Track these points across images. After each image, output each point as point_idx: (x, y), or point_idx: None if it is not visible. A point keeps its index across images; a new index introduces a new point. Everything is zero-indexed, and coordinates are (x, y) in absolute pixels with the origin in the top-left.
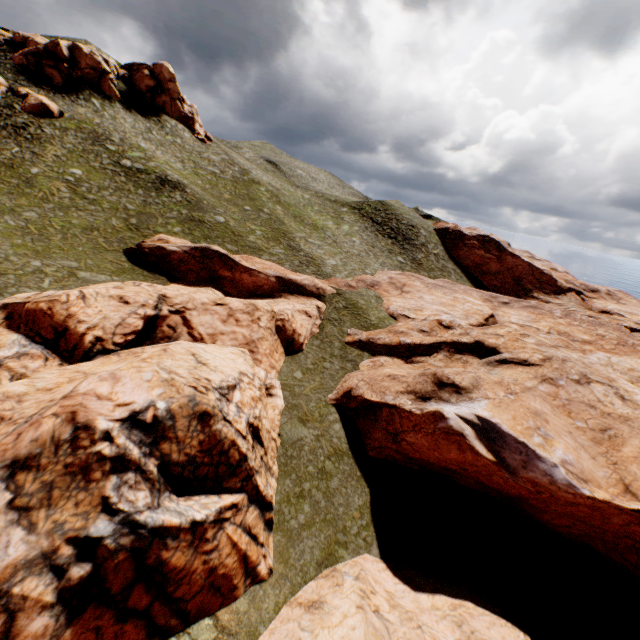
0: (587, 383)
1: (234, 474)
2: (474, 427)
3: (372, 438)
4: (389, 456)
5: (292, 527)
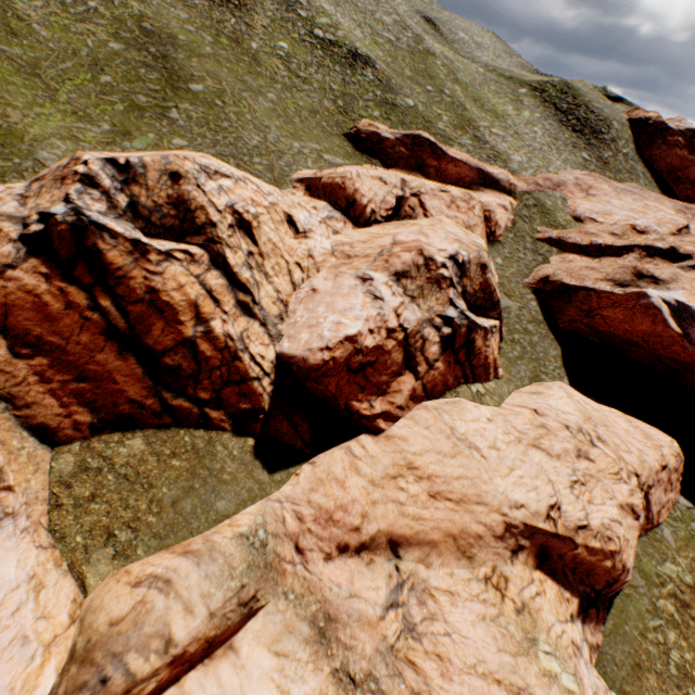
0: None
1: (493, 309)
2: (669, 308)
3: (564, 314)
4: (577, 329)
5: (510, 357)
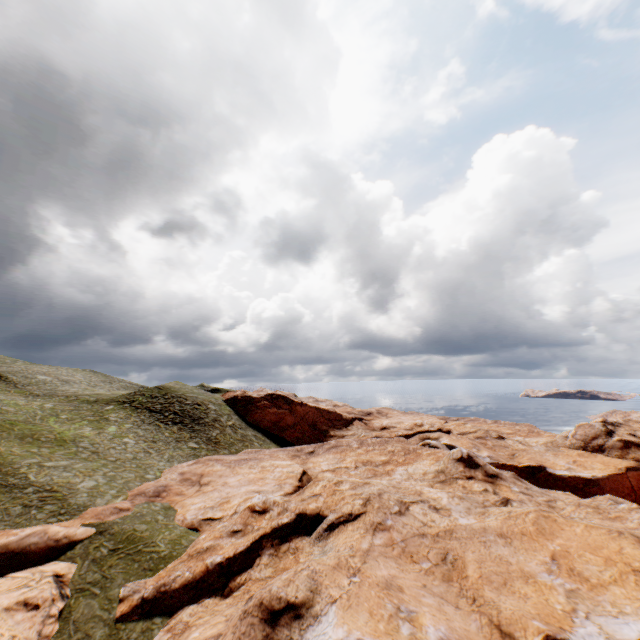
0: (407, 509)
1: None
2: None
3: None
4: None
5: None
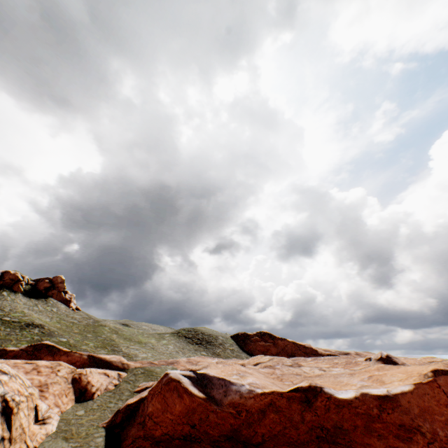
0: (299, 366)
1: None
2: (192, 379)
3: (128, 437)
4: (140, 447)
5: None
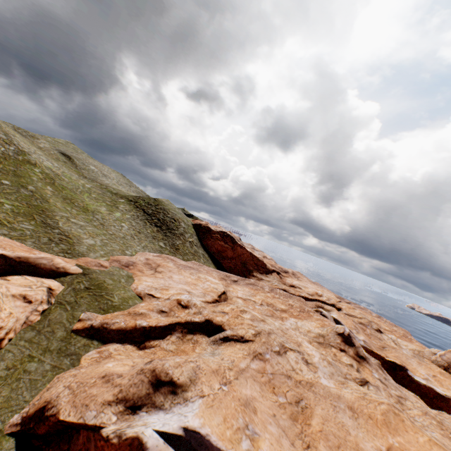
0: (285, 352)
1: None
2: (181, 447)
3: None
4: None
5: None
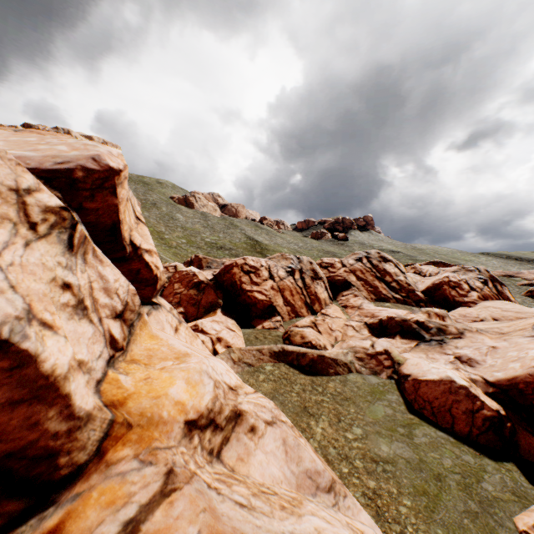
0: None
1: (501, 284)
2: None
3: None
4: None
5: None
